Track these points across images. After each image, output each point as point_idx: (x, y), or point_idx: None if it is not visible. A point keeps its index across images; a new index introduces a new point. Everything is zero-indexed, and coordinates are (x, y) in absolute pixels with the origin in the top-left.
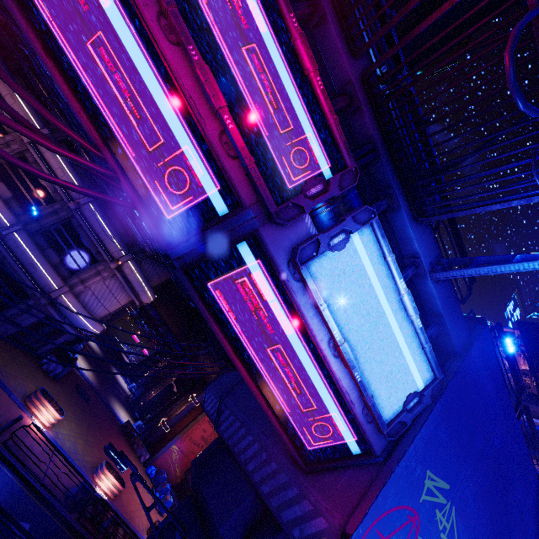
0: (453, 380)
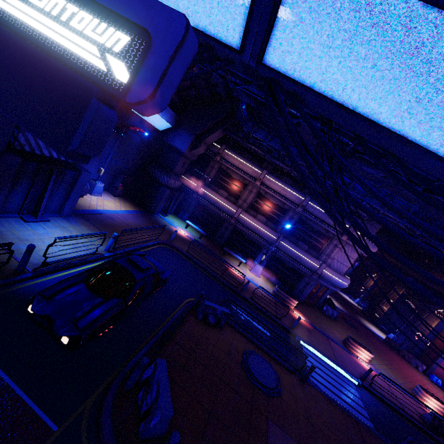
0: None
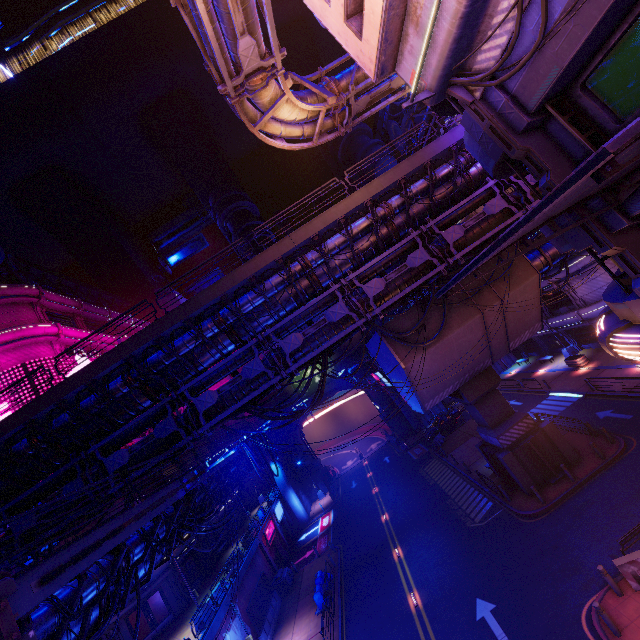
0: (378, 363)
